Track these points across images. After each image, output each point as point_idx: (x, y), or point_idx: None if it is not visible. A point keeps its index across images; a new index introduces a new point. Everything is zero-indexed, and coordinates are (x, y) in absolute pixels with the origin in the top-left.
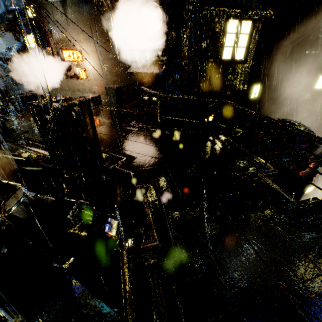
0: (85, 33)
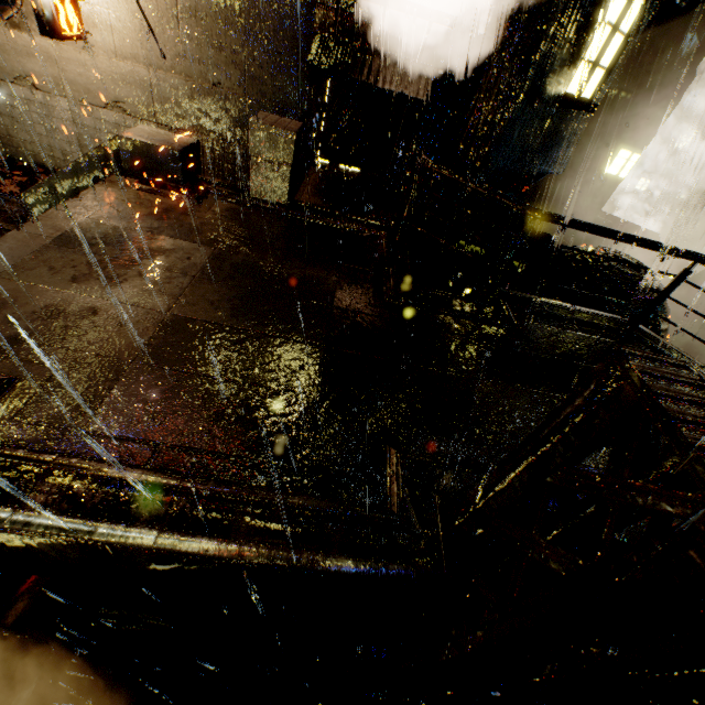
0: None
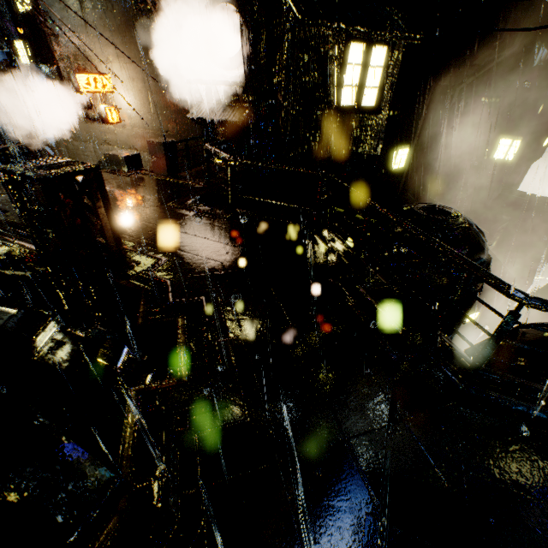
0: (117, 46)
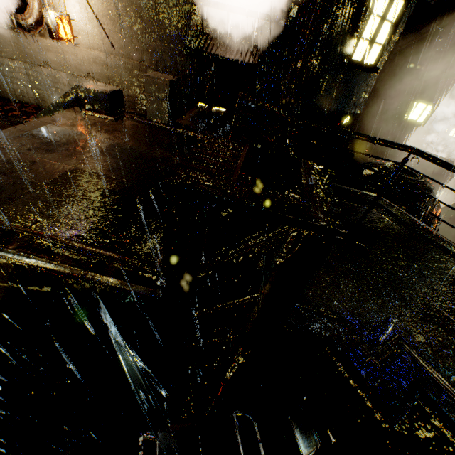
0: None
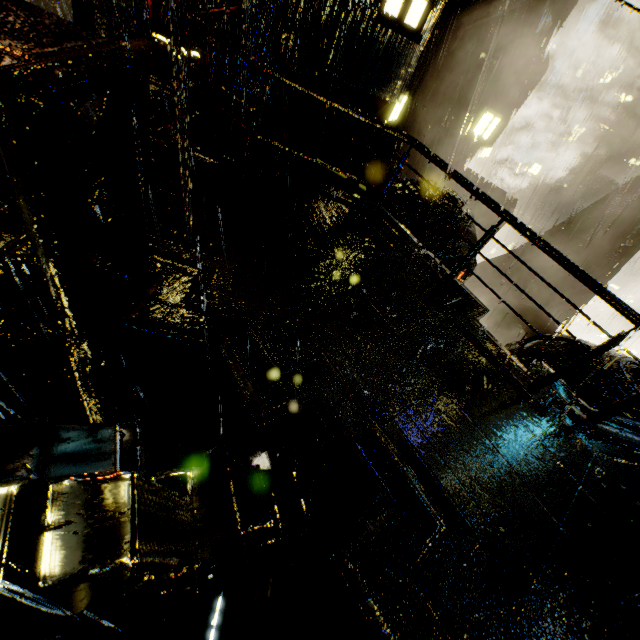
0: None
